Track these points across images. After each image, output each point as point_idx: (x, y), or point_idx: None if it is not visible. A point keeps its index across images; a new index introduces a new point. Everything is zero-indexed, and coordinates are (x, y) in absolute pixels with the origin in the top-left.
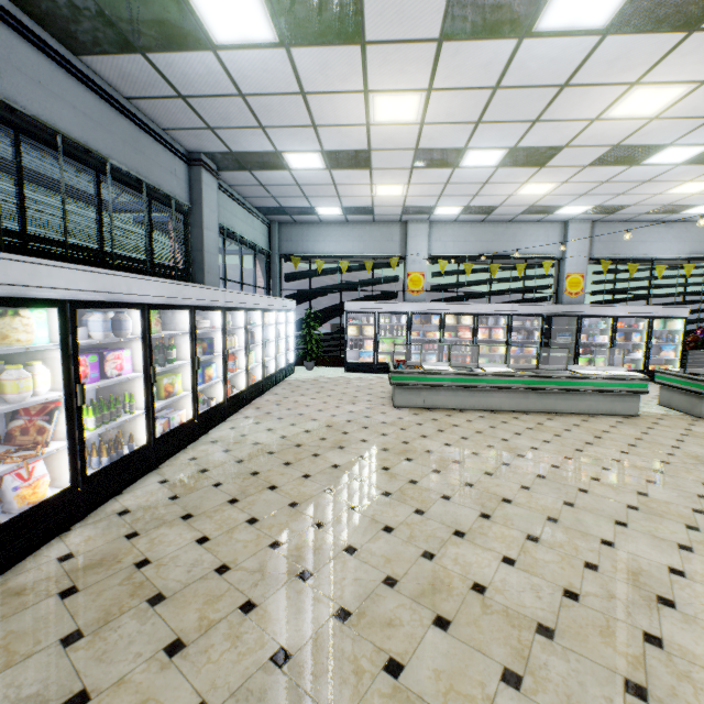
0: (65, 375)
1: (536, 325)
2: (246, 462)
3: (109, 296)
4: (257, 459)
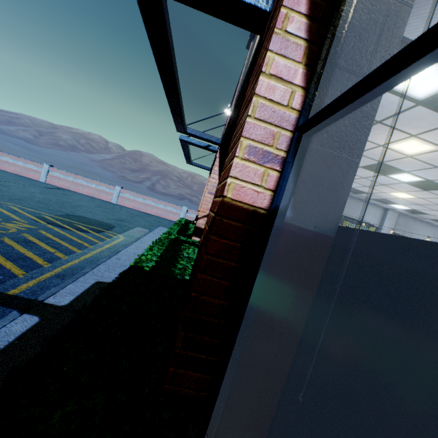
0: None
1: None
2: None
3: None
4: None
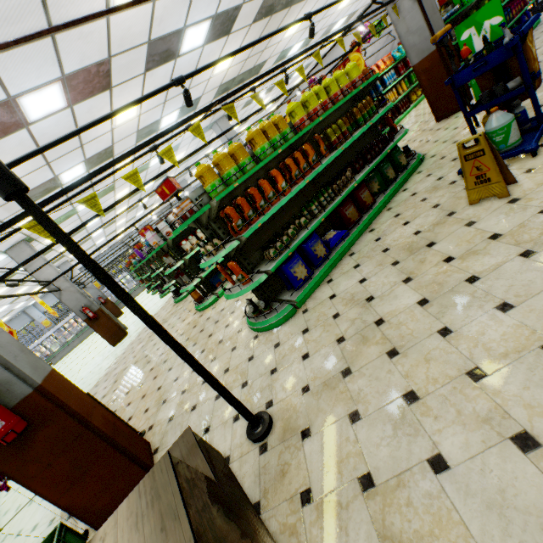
0: None
1: None
2: None
3: None
4: None
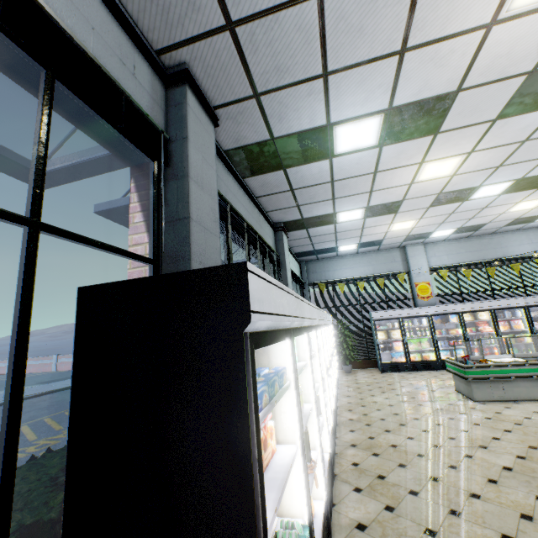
0: (313, 388)
1: None
2: (410, 466)
3: (311, 321)
4: (416, 462)
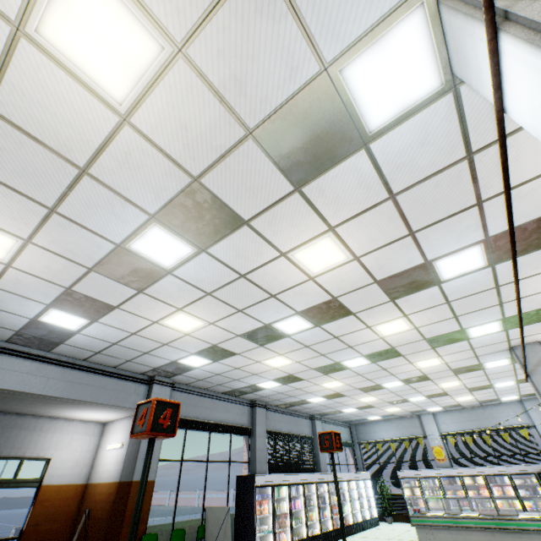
0: (289, 505)
1: (534, 481)
2: None
3: (296, 481)
4: None
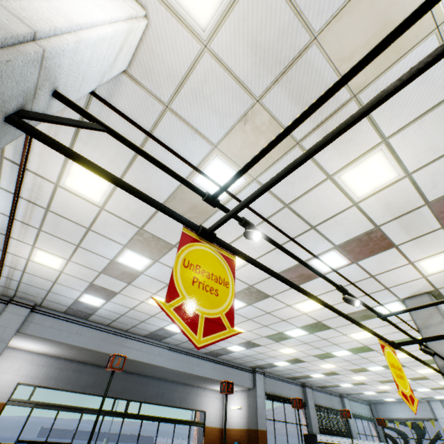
0: None
1: None
2: None
3: (340, 442)
4: None
